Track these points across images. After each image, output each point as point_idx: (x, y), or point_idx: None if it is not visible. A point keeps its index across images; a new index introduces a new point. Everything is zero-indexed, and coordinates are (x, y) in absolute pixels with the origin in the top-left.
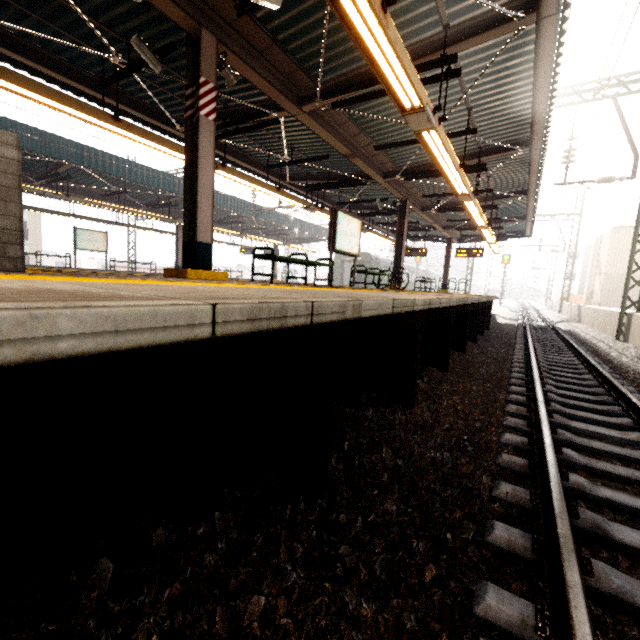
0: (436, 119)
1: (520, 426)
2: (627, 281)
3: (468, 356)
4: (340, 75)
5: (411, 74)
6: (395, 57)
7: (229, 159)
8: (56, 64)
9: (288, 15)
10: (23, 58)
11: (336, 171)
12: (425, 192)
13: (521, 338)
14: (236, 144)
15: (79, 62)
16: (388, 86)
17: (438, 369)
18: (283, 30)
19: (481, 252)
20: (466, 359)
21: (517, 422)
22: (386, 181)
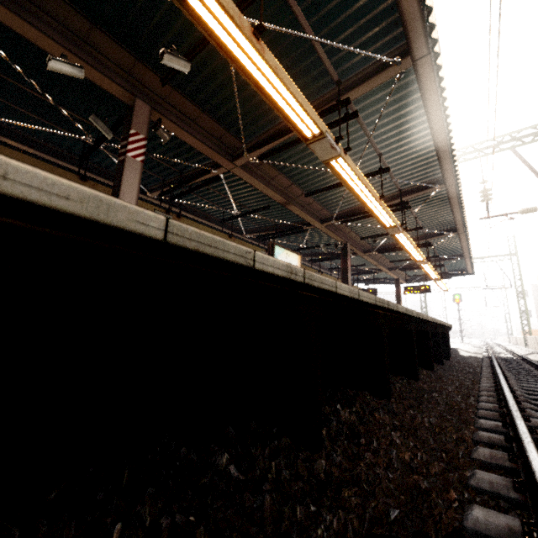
0: (341, 149)
1: (501, 489)
2: None
3: (422, 384)
4: (261, 134)
5: (301, 101)
6: (282, 86)
7: (193, 218)
8: (55, 153)
9: (209, 89)
10: (29, 148)
11: (282, 223)
12: (363, 236)
13: (487, 367)
14: (195, 204)
15: (73, 151)
16: (285, 116)
17: (377, 396)
18: (208, 102)
19: (428, 288)
20: (419, 387)
21: (494, 480)
22: (323, 225)
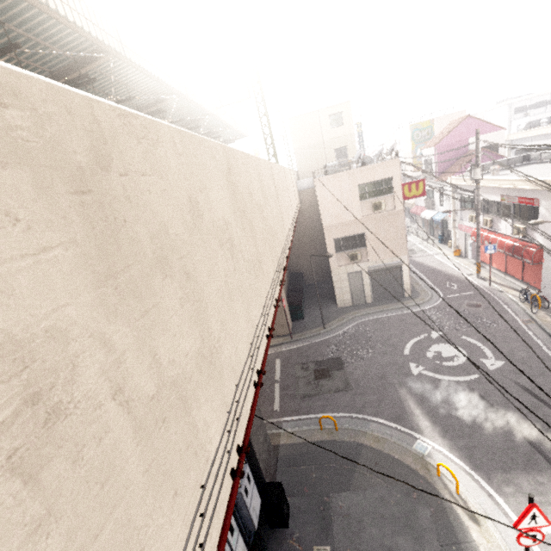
0: None
1: None
2: (268, 156)
3: None
4: None
5: None
6: None
7: None
8: None
9: None
10: None
11: None
12: None
13: None
14: None
15: None
16: None
17: None
18: None
19: None
20: None
21: None
22: None
